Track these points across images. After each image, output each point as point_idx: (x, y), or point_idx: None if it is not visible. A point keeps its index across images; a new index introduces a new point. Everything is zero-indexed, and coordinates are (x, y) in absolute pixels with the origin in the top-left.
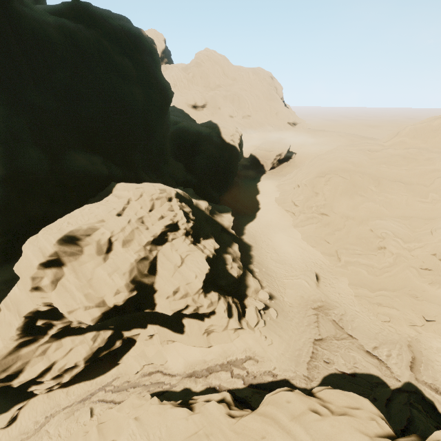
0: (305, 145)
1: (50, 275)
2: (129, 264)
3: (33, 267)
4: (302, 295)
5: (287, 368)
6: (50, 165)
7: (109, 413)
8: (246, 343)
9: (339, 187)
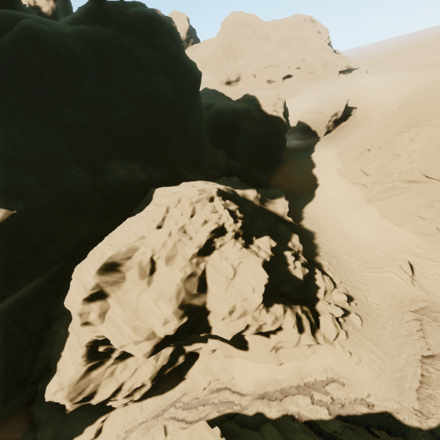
0: (368, 95)
1: (96, 309)
2: (175, 286)
3: (77, 303)
4: (393, 293)
5: (387, 396)
6: (93, 181)
7: (181, 436)
8: (325, 361)
9: (435, 141)
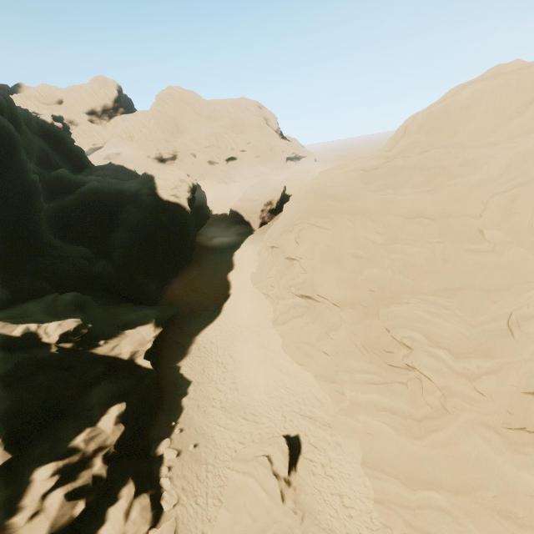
0: None
1: None
2: None
3: None
4: (245, 530)
5: None
6: None
7: None
8: None
9: (315, 246)
